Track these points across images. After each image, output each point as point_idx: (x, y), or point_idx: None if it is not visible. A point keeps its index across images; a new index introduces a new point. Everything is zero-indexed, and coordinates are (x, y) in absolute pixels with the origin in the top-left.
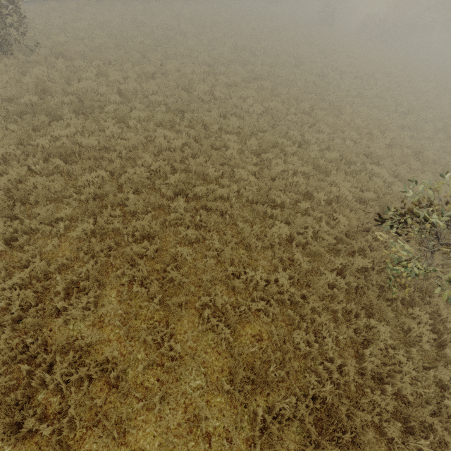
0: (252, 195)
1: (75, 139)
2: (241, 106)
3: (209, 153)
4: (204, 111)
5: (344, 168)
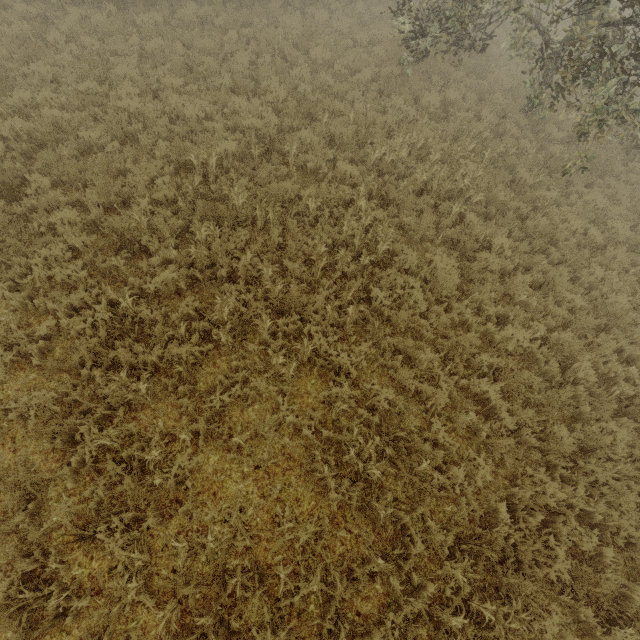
0: (298, 37)
1: None
2: None
3: (252, 8)
4: None
5: (392, 24)
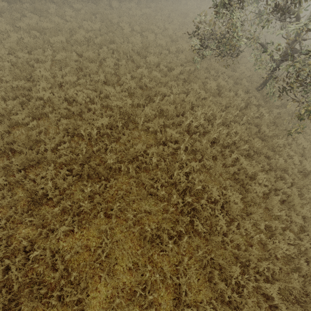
0: (139, 49)
1: (38, 25)
2: (129, 13)
3: (114, 32)
4: (107, 14)
5: (186, 40)
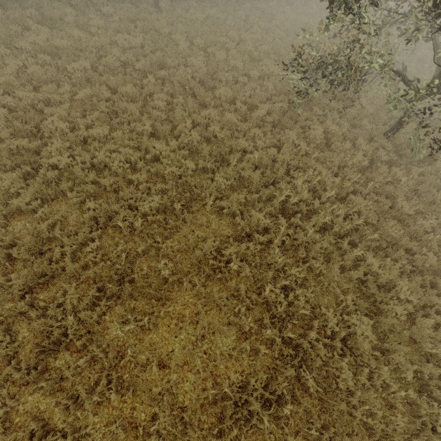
0: (203, 75)
1: (50, 44)
2: (185, 17)
3: (165, 50)
4: (153, 20)
5: (274, 58)
